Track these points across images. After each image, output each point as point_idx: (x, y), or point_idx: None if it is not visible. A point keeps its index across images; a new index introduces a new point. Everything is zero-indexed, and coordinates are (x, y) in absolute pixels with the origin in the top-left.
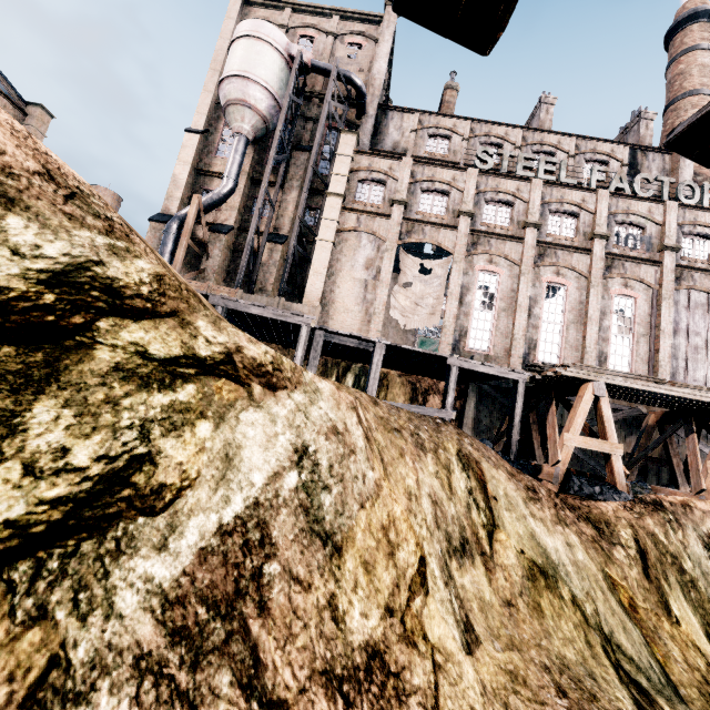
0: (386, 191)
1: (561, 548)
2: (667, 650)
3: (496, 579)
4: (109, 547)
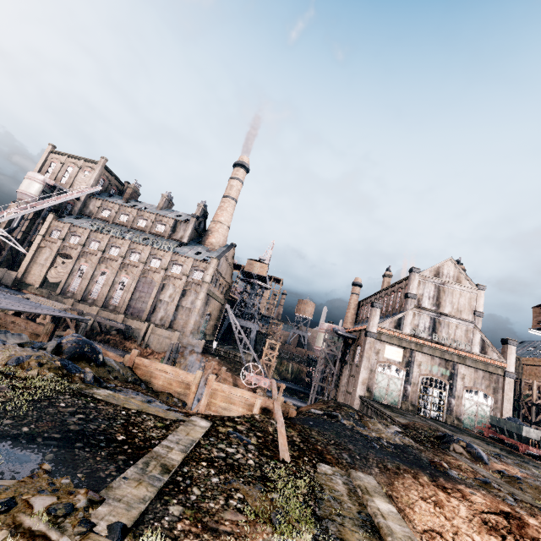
0: (60, 234)
1: None
2: None
3: None
4: None
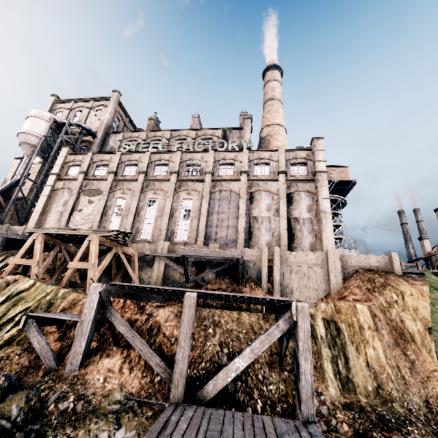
0: (80, 169)
1: None
2: None
3: None
4: None
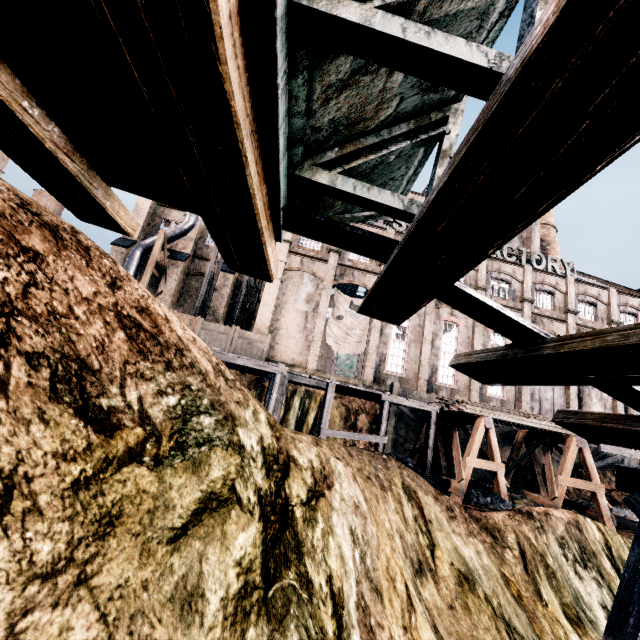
0: None
1: (474, 556)
2: (542, 627)
3: (441, 589)
4: (347, 633)
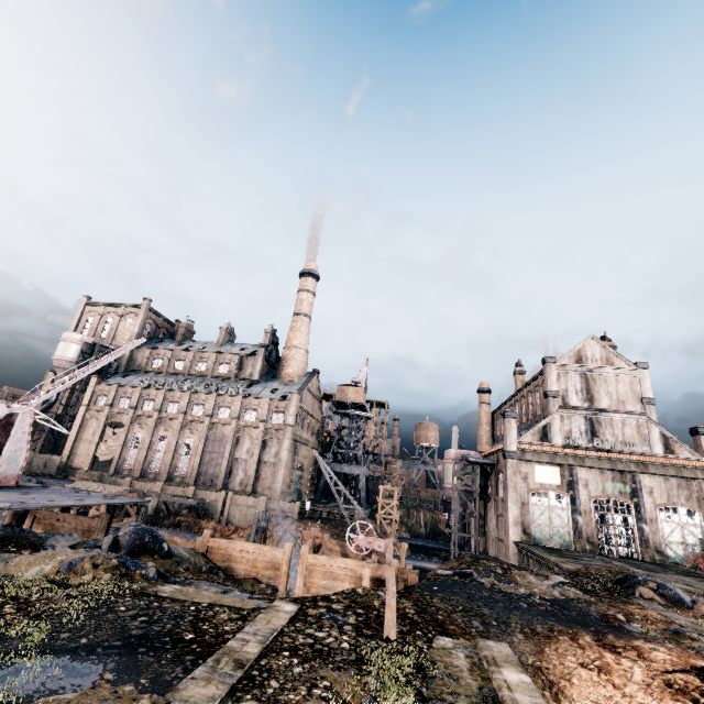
0: (107, 399)
1: None
2: None
3: None
4: None
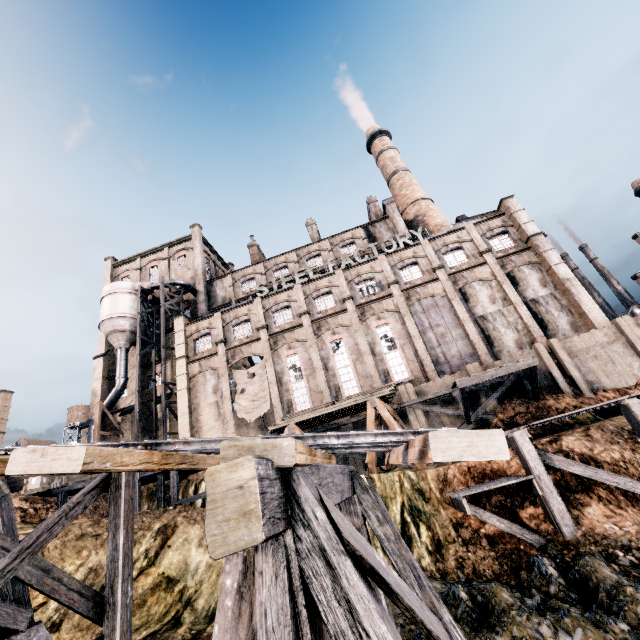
0: (212, 338)
1: (207, 559)
2: None
3: None
4: None
